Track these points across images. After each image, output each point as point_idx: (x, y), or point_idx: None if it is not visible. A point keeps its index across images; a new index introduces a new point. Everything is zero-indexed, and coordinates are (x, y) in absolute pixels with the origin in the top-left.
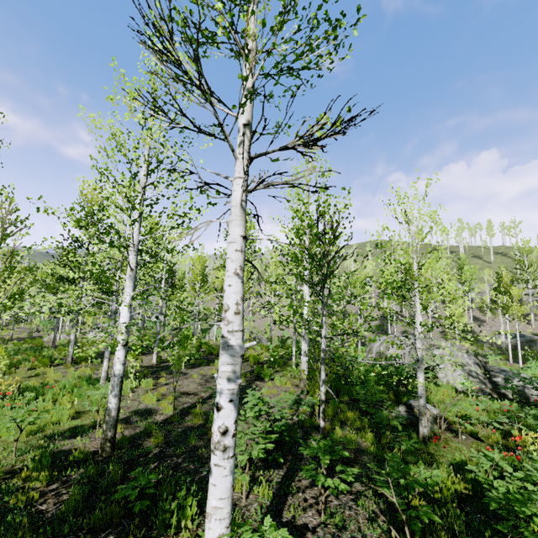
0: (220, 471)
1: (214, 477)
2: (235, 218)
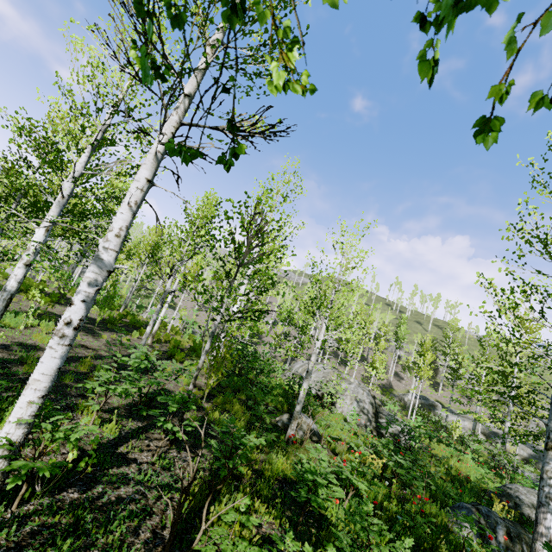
0: (51, 352)
1: (44, 356)
2: (147, 162)
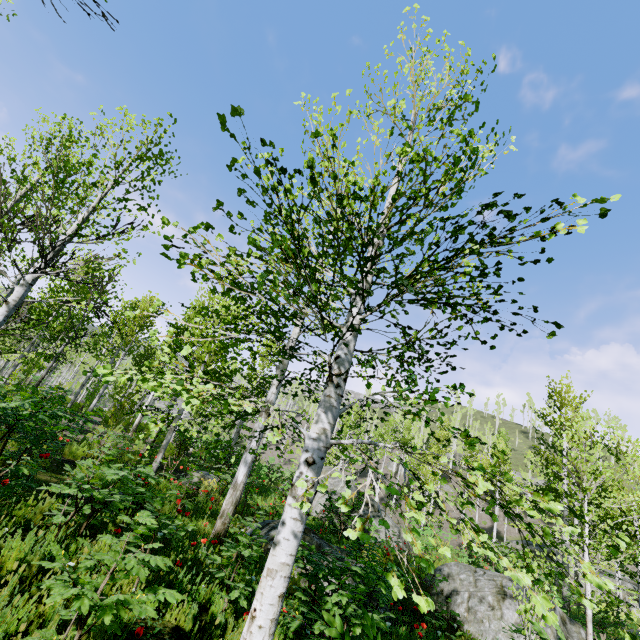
0: None
1: None
2: None
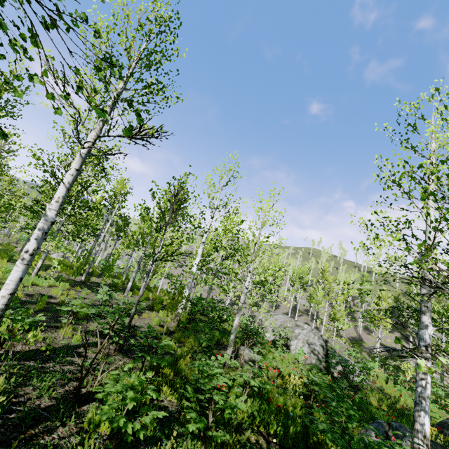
0: (16, 268)
1: (12, 270)
2: (76, 160)
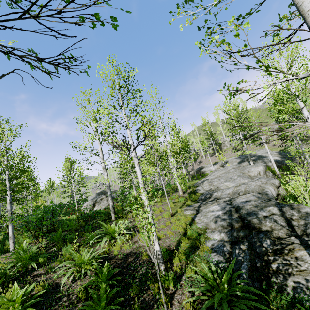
0: None
1: None
2: None
